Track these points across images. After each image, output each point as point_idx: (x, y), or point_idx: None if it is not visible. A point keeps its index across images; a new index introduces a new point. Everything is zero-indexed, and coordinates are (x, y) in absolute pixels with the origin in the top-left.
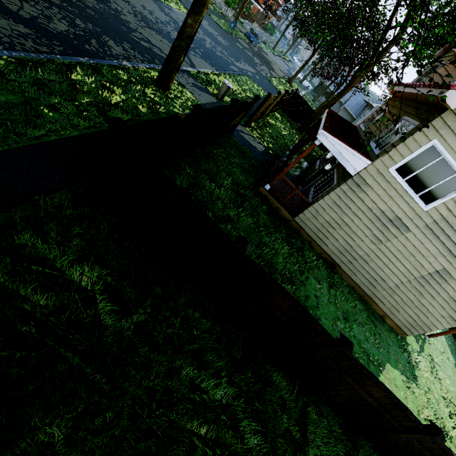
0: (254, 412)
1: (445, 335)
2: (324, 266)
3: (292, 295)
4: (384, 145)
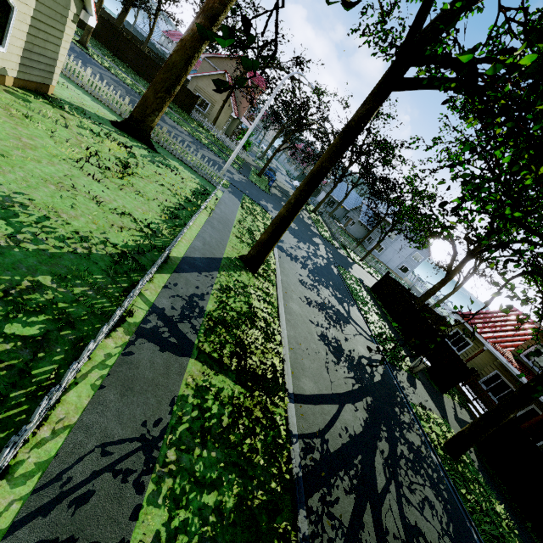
0: None
1: None
2: None
3: None
4: None
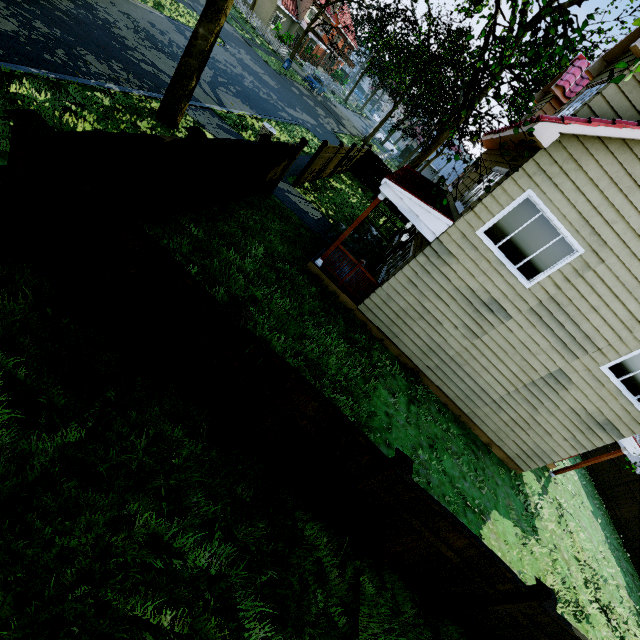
0: (267, 587)
1: (578, 473)
2: (402, 373)
3: (348, 410)
4: (470, 202)
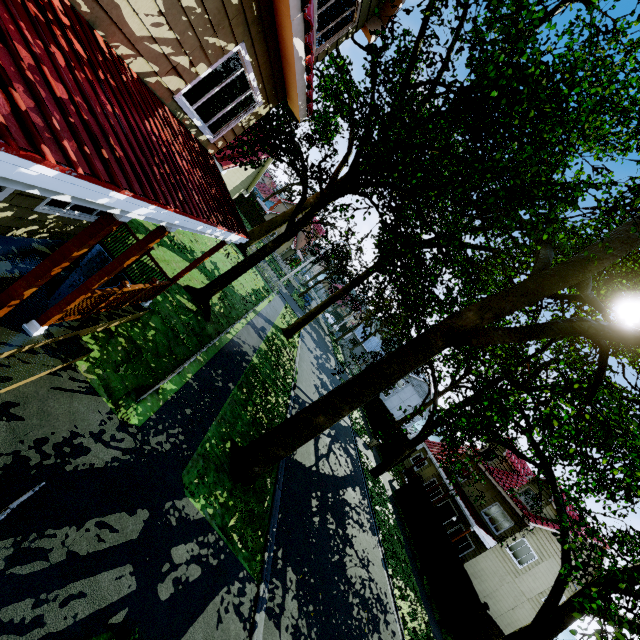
0: None
1: None
2: None
3: None
4: (496, 526)
